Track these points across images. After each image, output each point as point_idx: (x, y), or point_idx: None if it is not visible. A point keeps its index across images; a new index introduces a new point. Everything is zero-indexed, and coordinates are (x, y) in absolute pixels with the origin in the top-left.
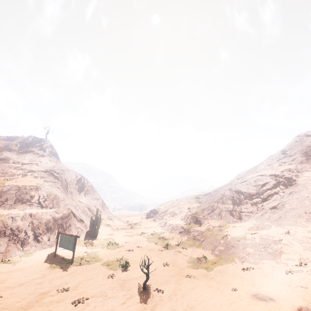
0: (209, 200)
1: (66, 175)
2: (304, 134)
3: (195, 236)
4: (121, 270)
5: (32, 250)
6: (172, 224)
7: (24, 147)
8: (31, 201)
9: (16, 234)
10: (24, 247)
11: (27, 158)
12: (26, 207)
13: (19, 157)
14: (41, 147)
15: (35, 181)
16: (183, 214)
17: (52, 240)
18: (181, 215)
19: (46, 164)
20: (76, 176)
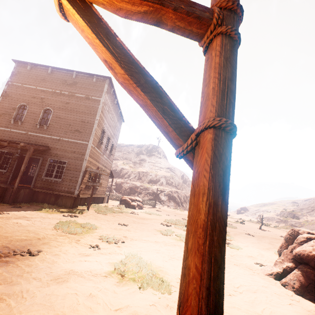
0: (309, 202)
1: (176, 172)
2: None
3: (292, 224)
4: (240, 224)
5: (182, 209)
6: (268, 217)
7: (148, 152)
8: (172, 184)
9: (175, 200)
10: (179, 206)
11: (152, 159)
12: (171, 188)
13: (149, 158)
14: (158, 152)
15: (168, 174)
16: (278, 212)
17: (187, 207)
18: (275, 212)
19: (164, 163)
20: (180, 173)
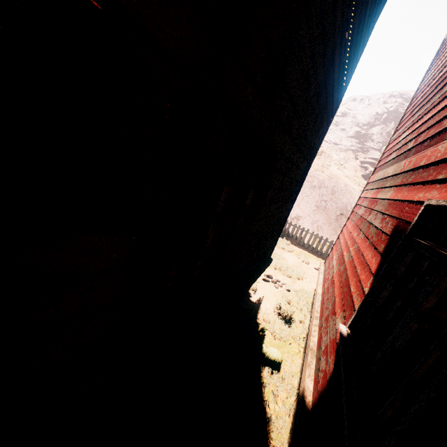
0: None
1: None
2: (355, 97)
3: None
4: None
5: None
6: None
7: None
8: None
9: None
10: None
11: None
12: None
13: None
14: None
15: None
16: None
17: None
18: None
19: None
20: None
